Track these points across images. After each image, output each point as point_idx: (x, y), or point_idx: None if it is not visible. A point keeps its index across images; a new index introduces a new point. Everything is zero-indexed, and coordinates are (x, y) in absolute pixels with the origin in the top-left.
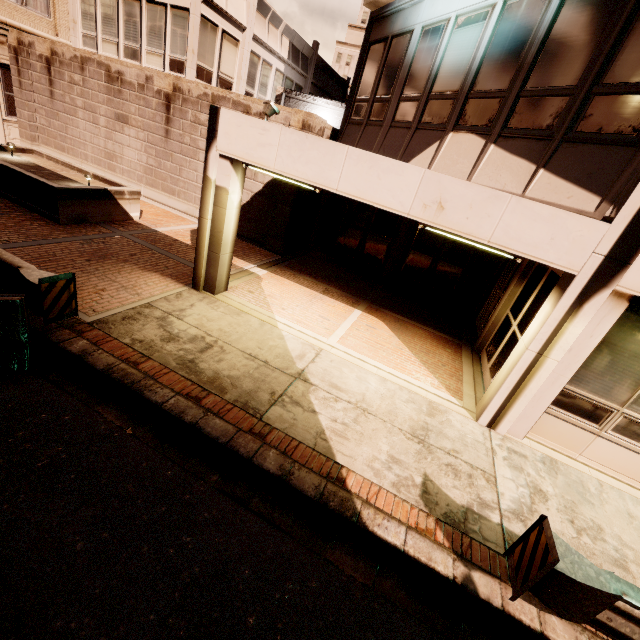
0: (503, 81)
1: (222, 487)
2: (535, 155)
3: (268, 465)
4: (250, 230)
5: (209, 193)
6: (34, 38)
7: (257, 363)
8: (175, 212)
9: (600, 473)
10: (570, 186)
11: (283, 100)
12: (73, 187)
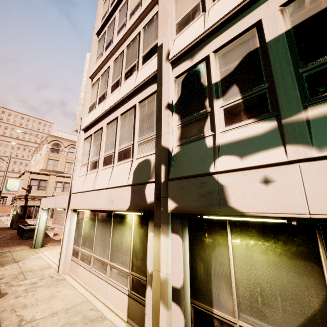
0: None
1: None
2: None
3: None
4: None
5: (38, 217)
6: None
7: (11, 259)
8: None
9: (78, 283)
10: None
11: None
12: (30, 228)
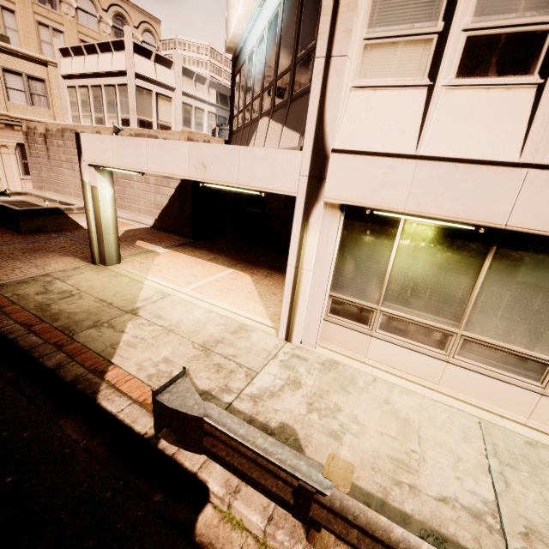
0: (271, 74)
1: (12, 379)
2: (282, 118)
3: (49, 362)
4: (172, 224)
5: (87, 192)
6: (36, 124)
7: (102, 304)
8: (123, 221)
9: (383, 372)
10: (291, 132)
11: (217, 132)
12: (30, 208)
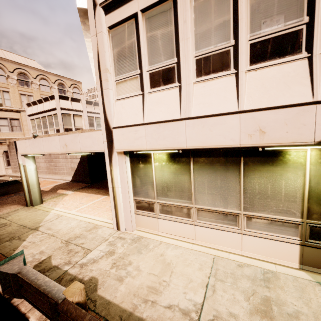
0: None
1: None
2: None
3: None
4: (80, 178)
5: (21, 168)
6: (14, 139)
7: (20, 227)
8: (56, 180)
9: (168, 238)
10: None
11: None
12: (0, 182)
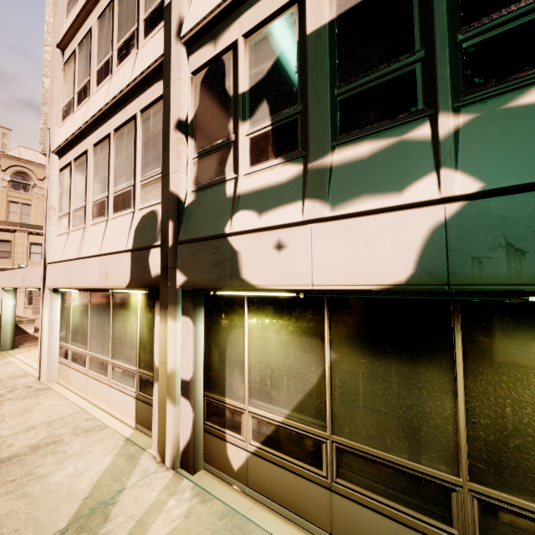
0: None
1: None
2: None
3: None
4: None
5: None
6: None
7: None
8: None
9: (71, 392)
10: None
11: None
12: None
